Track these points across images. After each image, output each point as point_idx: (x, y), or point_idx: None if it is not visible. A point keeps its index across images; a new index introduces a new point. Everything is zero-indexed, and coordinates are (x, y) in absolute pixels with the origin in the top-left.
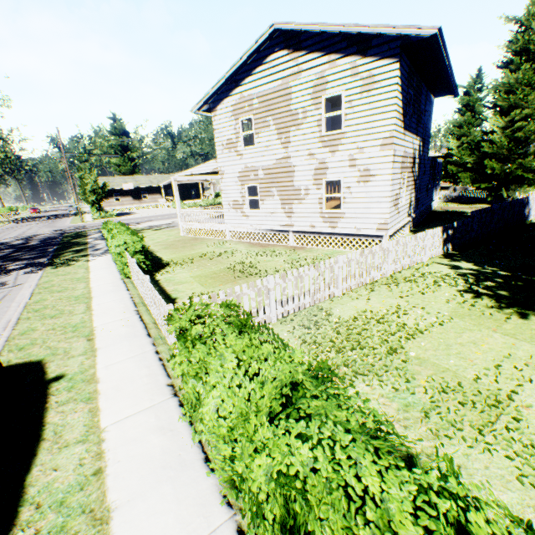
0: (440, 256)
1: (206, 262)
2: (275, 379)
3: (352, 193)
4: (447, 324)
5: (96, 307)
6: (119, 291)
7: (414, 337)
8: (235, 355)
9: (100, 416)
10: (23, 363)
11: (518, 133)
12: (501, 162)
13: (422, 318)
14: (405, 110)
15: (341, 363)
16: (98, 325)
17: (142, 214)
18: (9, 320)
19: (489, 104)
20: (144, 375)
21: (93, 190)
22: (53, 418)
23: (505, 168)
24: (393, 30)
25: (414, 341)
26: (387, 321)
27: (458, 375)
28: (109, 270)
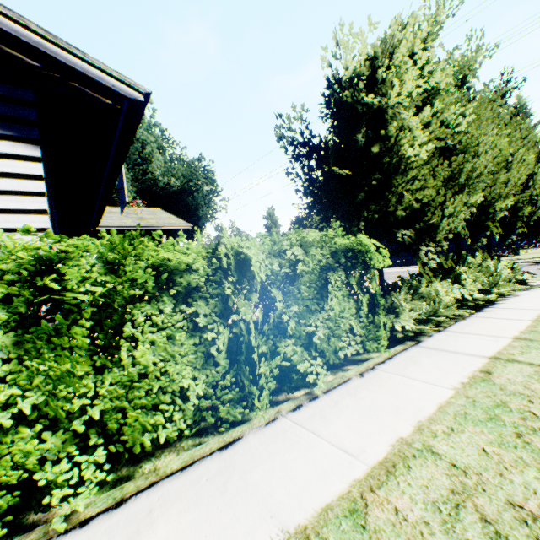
0: None
1: None
2: None
3: None
4: None
5: None
6: None
7: None
8: None
9: None
10: None
11: None
12: None
13: None
14: None
15: None
16: None
17: None
18: None
19: None
20: None
21: None
22: None
23: None
24: None
25: None
26: None
27: None
28: None
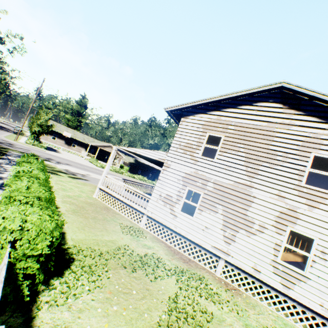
0: None
1: (128, 277)
2: None
3: (327, 261)
4: None
5: None
6: None
7: None
8: None
9: None
10: None
11: None
12: None
13: None
14: None
15: None
16: None
17: (65, 155)
18: None
19: None
20: None
21: (41, 124)
22: None
23: None
24: None
25: None
26: None
27: None
28: None
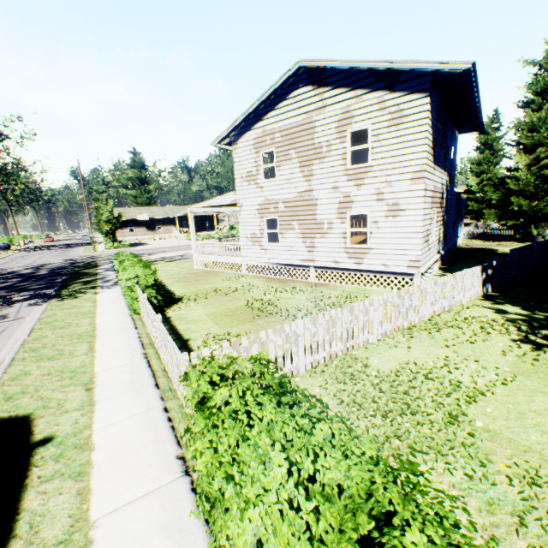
0: (479, 297)
1: (222, 297)
2: (342, 493)
3: (379, 228)
4: (511, 384)
5: (100, 347)
6: (127, 329)
7: (475, 400)
8: (284, 453)
9: (91, 502)
10: (8, 417)
11: (545, 170)
12: (528, 199)
13: (478, 375)
14: (435, 145)
15: (391, 433)
16: (99, 370)
17: (155, 245)
18: (2, 360)
19: (511, 141)
20: (148, 441)
21: (108, 220)
22: (31, 502)
23: (533, 205)
24: (423, 65)
25: (476, 405)
26: (437, 377)
27: (546, 458)
28: (118, 304)
